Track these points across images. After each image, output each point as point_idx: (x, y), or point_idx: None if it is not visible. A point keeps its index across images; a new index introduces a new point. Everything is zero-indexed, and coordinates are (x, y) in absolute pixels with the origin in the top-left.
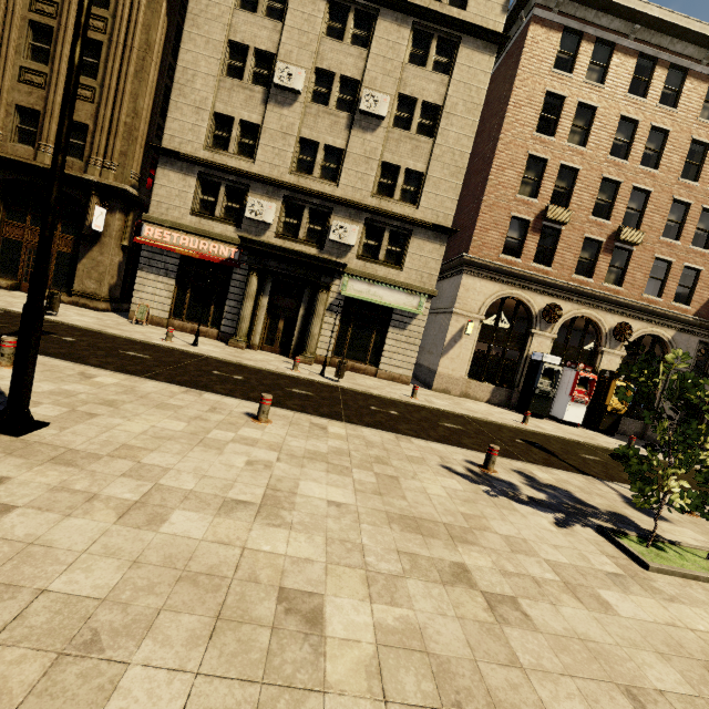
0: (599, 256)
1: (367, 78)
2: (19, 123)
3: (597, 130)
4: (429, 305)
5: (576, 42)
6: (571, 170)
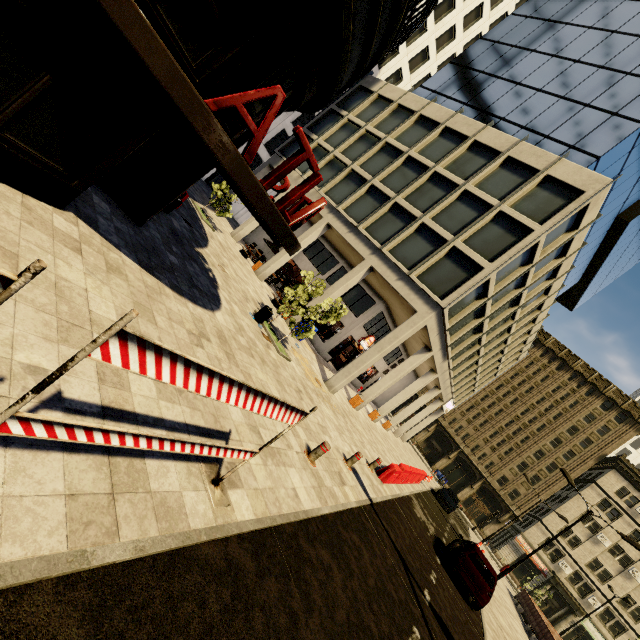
0: None
1: (638, 563)
2: (500, 477)
3: None
4: None
5: None
6: None
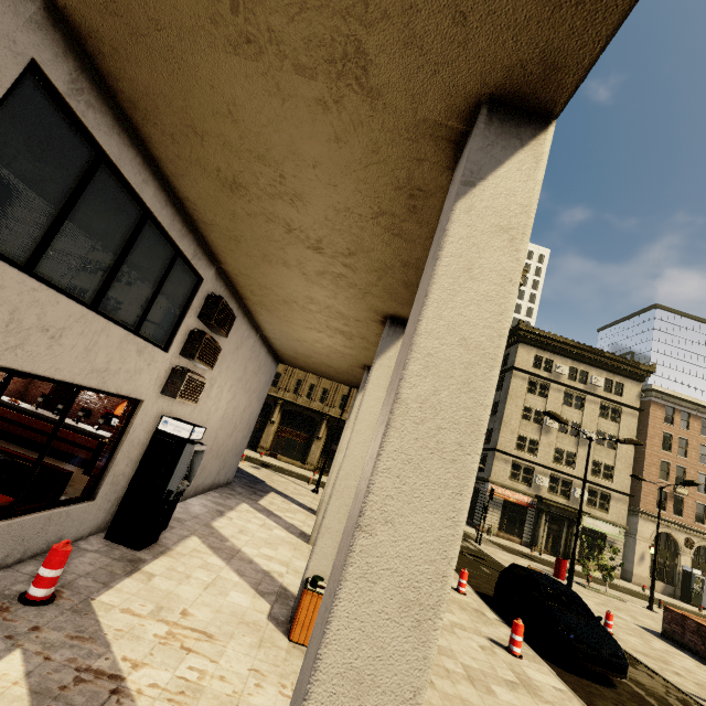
0: (705, 512)
1: (583, 422)
2: None
3: (690, 450)
4: (624, 533)
5: (671, 410)
6: (681, 467)
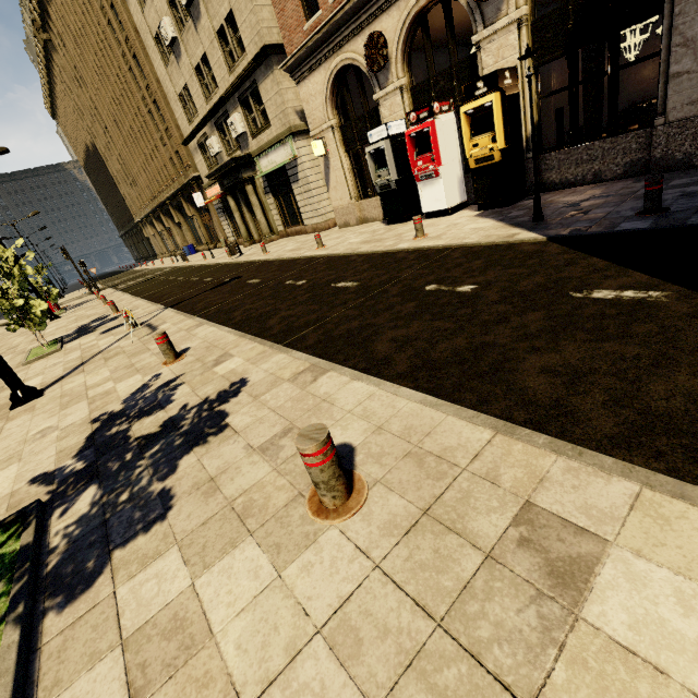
0: None
1: None
2: (176, 167)
3: None
4: (297, 144)
5: None
6: None
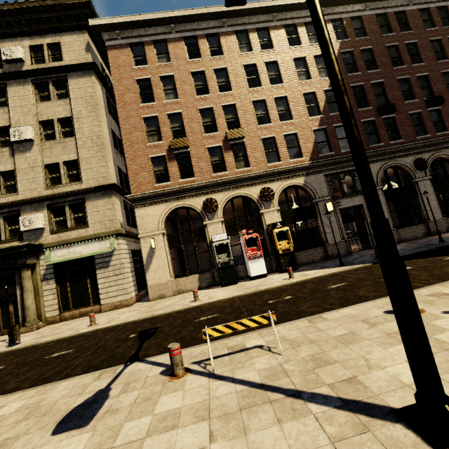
0: (224, 155)
1: (13, 122)
2: None
3: (180, 86)
4: (119, 241)
5: (143, 48)
6: (176, 114)
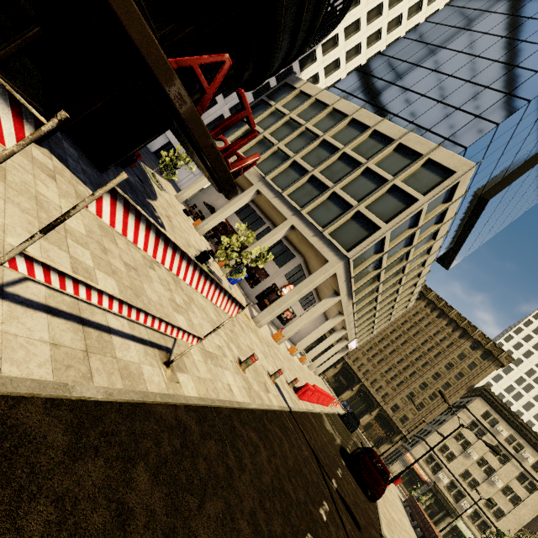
0: None
1: (498, 471)
2: (393, 405)
3: None
4: None
5: None
6: None
